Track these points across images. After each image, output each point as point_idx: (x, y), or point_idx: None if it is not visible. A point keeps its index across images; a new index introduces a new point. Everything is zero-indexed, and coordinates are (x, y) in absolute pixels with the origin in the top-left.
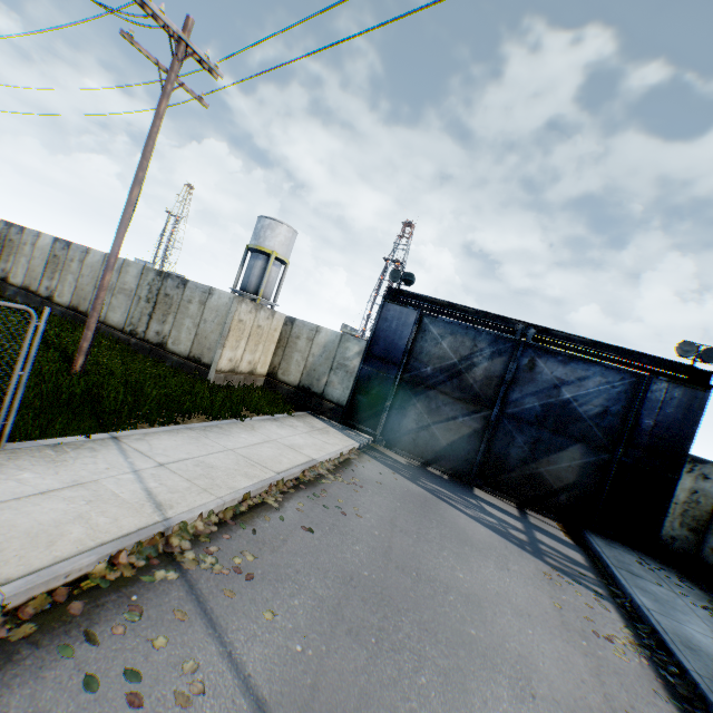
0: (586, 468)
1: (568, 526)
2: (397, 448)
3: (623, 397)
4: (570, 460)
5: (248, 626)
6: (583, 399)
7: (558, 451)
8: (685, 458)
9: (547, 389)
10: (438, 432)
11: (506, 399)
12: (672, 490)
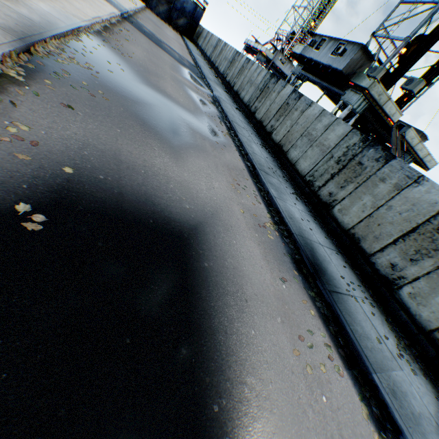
0: (185, 24)
1: (181, 35)
2: (151, 10)
3: (193, 10)
4: (183, 22)
5: (153, 17)
6: (187, 8)
7: (181, 19)
8: (199, 25)
9: (182, 4)
10: (160, 8)
11: (174, 4)
12: (196, 31)
